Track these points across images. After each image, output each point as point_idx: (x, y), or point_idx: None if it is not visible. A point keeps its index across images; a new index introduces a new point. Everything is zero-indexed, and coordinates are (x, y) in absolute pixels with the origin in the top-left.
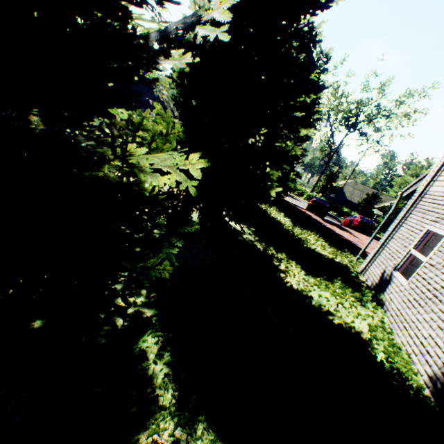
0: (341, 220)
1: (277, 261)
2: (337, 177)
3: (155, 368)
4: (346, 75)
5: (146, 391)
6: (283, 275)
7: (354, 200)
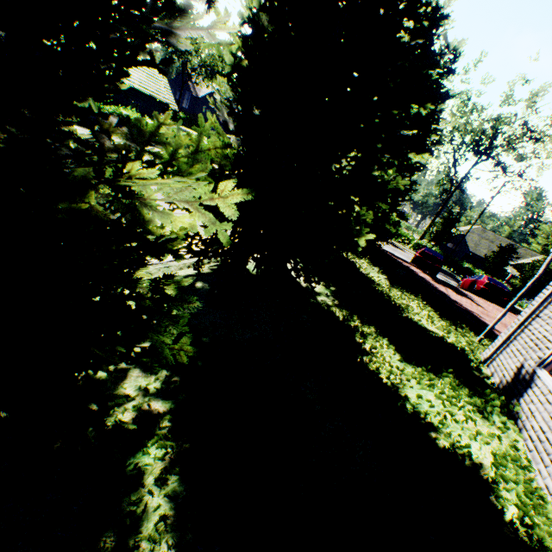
0: (460, 279)
1: (360, 337)
2: (458, 221)
3: (151, 502)
4: (481, 81)
5: (126, 544)
6: (367, 360)
7: (479, 252)
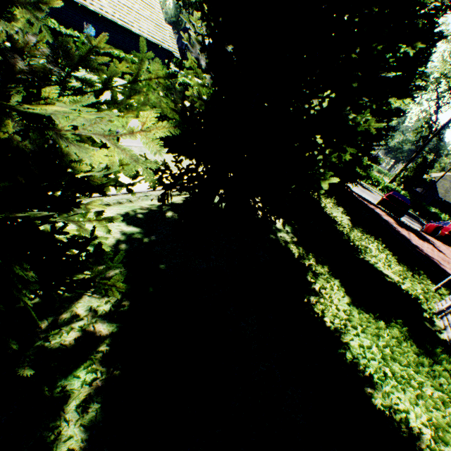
0: (424, 222)
1: (312, 276)
2: (431, 167)
3: (66, 430)
4: None
5: None
6: (314, 300)
7: (448, 199)
